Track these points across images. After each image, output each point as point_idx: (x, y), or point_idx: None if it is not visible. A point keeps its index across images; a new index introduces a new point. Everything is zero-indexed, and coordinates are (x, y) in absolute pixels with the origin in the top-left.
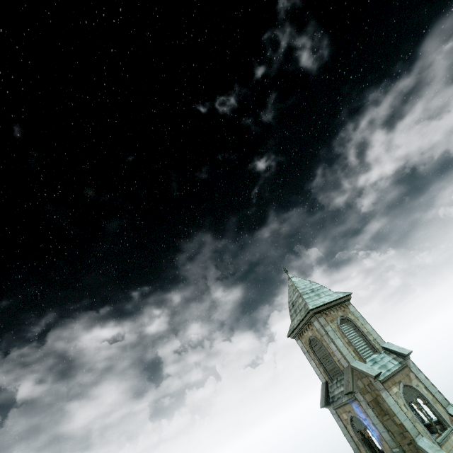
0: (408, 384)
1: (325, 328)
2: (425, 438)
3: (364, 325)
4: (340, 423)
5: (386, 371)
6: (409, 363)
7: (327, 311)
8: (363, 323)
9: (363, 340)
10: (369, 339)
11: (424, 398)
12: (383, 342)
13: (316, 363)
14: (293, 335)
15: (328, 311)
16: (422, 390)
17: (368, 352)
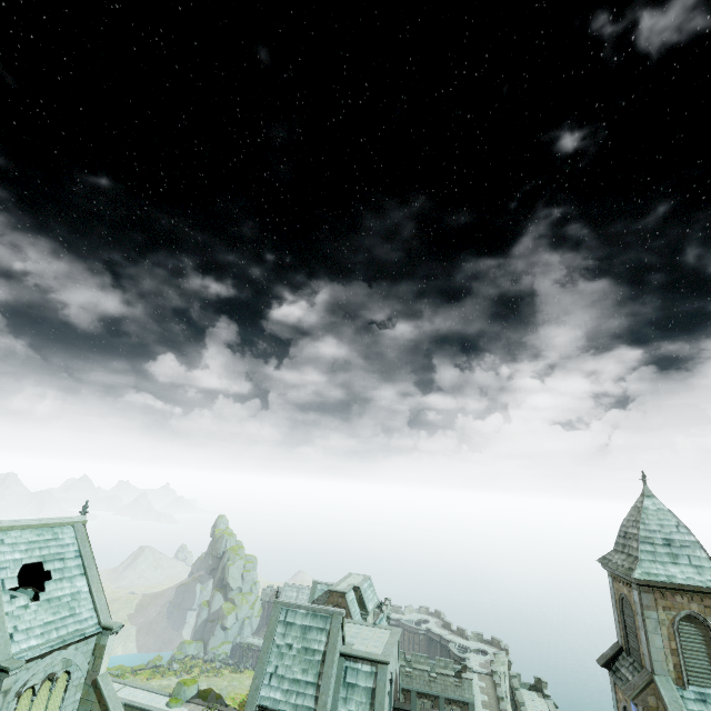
0: None
1: (644, 611)
2: None
3: None
4: (613, 693)
5: None
6: None
7: (668, 591)
8: None
9: (710, 662)
10: None
11: None
12: None
13: (619, 621)
14: (605, 567)
15: (670, 591)
16: None
17: (703, 681)
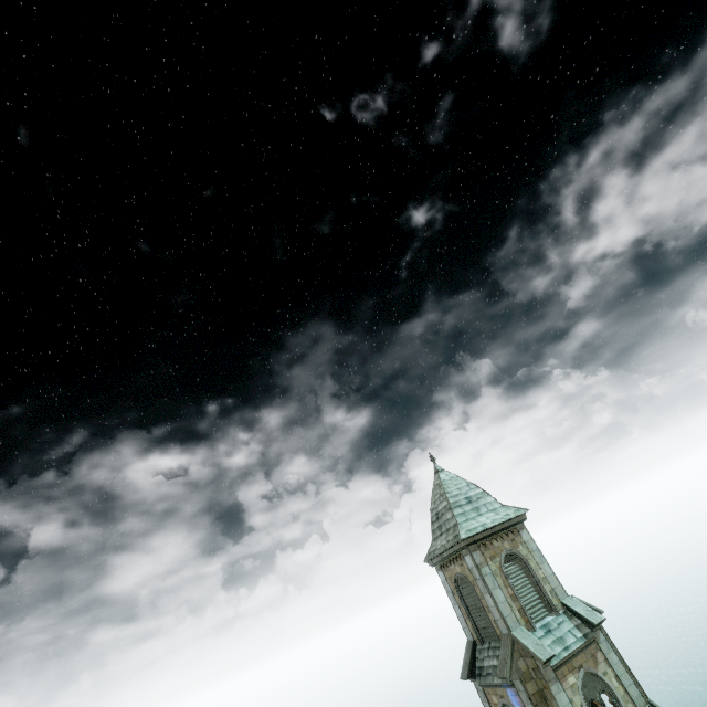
0: (592, 671)
1: (481, 570)
2: None
3: (540, 566)
4: (487, 706)
5: (563, 650)
6: (598, 635)
7: (487, 541)
8: (539, 562)
9: (536, 590)
10: (545, 590)
11: (612, 694)
12: (565, 595)
13: (463, 611)
14: (433, 562)
15: (488, 540)
16: (612, 680)
17: (540, 612)
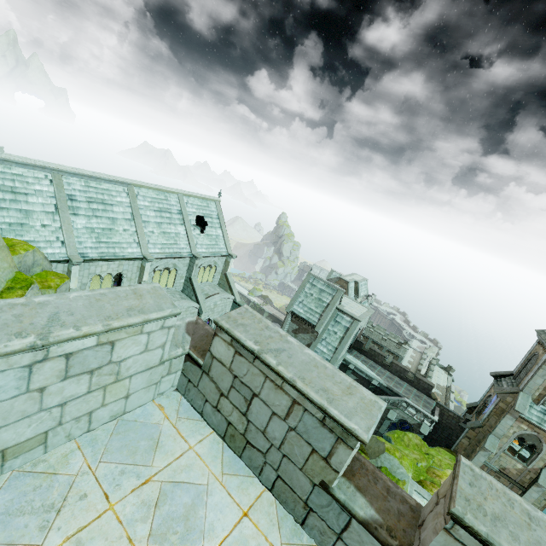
0: (541, 440)
1: (543, 365)
2: (498, 441)
3: None
4: (489, 388)
5: (535, 421)
6: None
7: None
8: None
9: None
10: None
11: (539, 451)
12: None
13: (523, 363)
14: (538, 335)
15: None
16: None
17: None
